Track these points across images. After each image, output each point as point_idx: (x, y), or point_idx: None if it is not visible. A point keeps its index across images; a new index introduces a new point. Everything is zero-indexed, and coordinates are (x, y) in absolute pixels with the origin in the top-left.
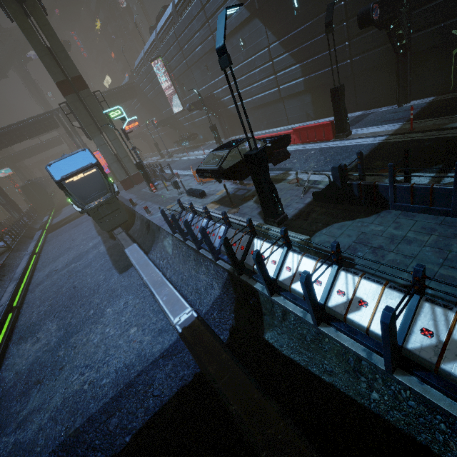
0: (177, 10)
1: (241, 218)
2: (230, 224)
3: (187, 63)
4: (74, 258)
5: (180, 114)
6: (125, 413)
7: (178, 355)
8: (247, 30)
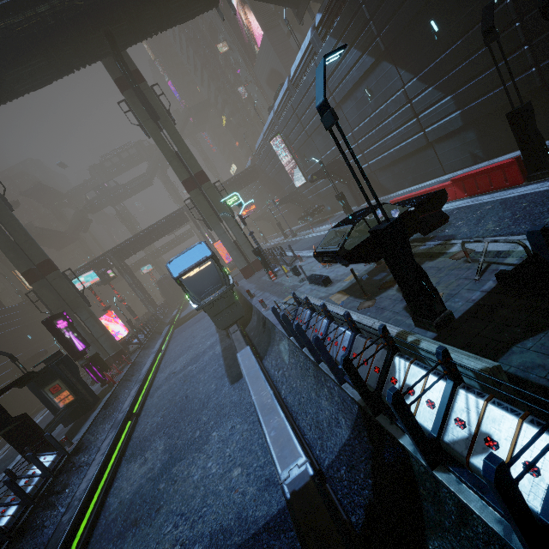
0: (293, 83)
1: (374, 321)
2: (358, 330)
3: (307, 132)
4: (192, 359)
5: (303, 187)
6: None
7: (288, 534)
8: (373, 78)
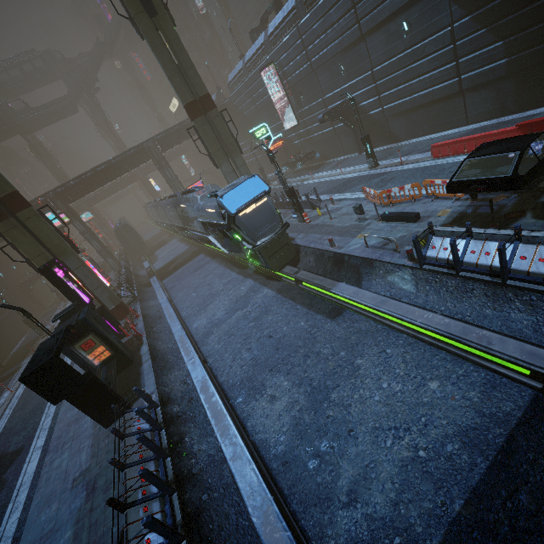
0: (304, 1)
1: None
2: None
3: (312, 65)
4: (234, 305)
5: (290, 130)
6: (539, 488)
7: None
8: (417, 9)
